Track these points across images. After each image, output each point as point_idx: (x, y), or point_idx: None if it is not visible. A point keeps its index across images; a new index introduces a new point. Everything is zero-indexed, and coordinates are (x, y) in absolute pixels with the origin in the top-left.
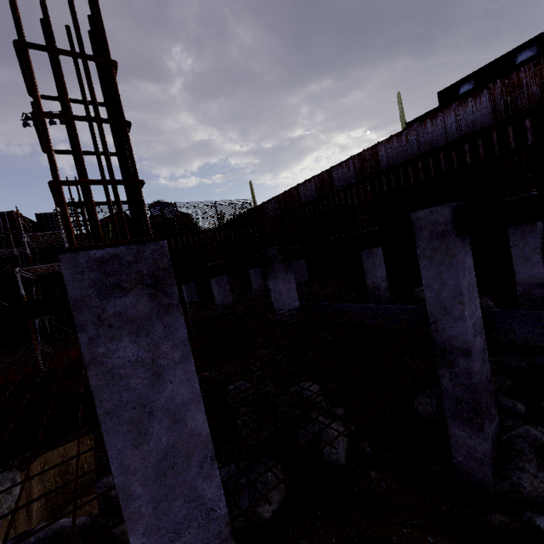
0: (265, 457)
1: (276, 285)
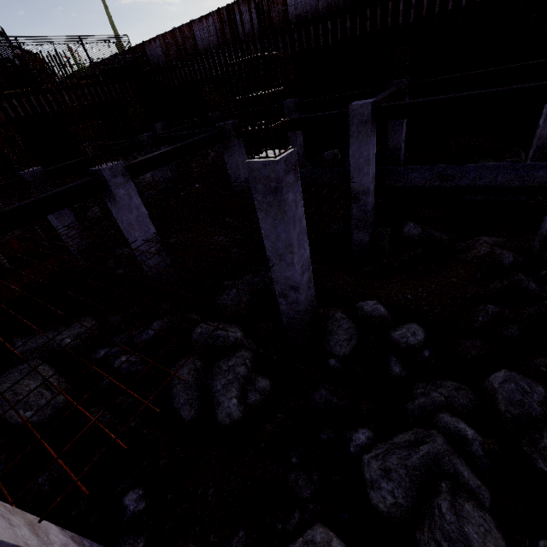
0: (263, 268)
1: (233, 158)
